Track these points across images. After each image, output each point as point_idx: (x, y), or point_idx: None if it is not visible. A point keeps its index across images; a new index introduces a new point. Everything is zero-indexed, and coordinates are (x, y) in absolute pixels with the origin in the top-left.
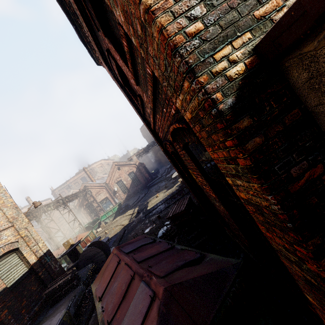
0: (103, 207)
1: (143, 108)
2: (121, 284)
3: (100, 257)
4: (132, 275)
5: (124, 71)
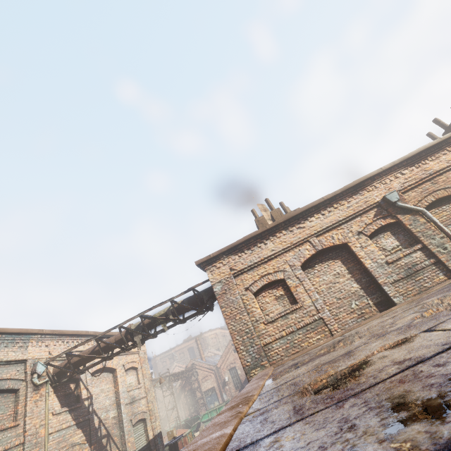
0: (206, 401)
1: None
2: None
3: None
4: None
5: None
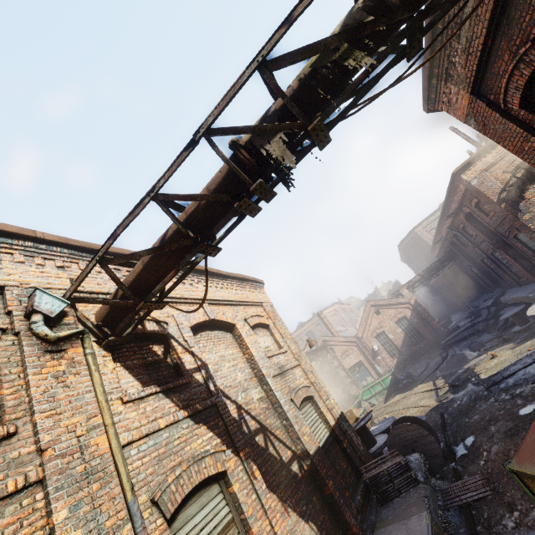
0: (355, 379)
1: None
2: None
3: (429, 445)
4: None
5: None
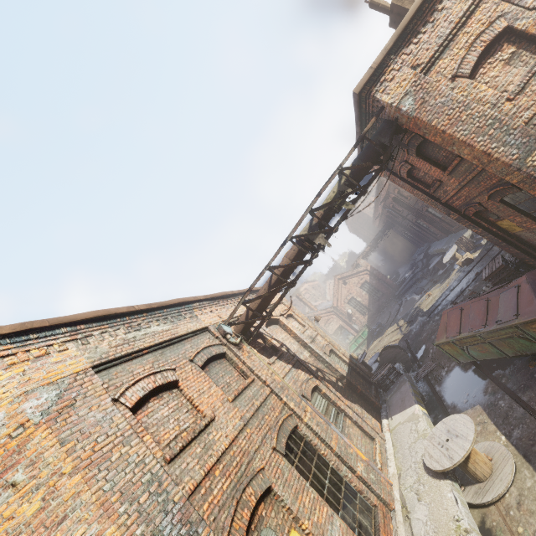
0: (339, 340)
1: (436, 188)
2: (479, 309)
3: (403, 357)
4: (486, 300)
5: (423, 169)
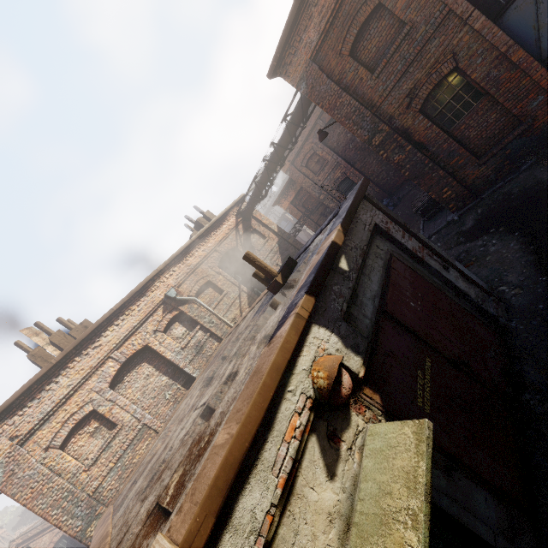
0: None
1: None
2: None
3: None
4: None
5: None
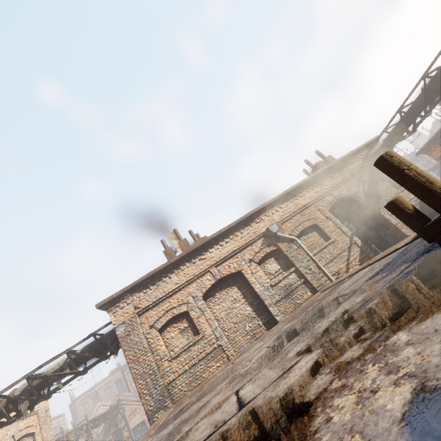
0: (135, 439)
1: None
2: None
3: None
4: None
5: None
